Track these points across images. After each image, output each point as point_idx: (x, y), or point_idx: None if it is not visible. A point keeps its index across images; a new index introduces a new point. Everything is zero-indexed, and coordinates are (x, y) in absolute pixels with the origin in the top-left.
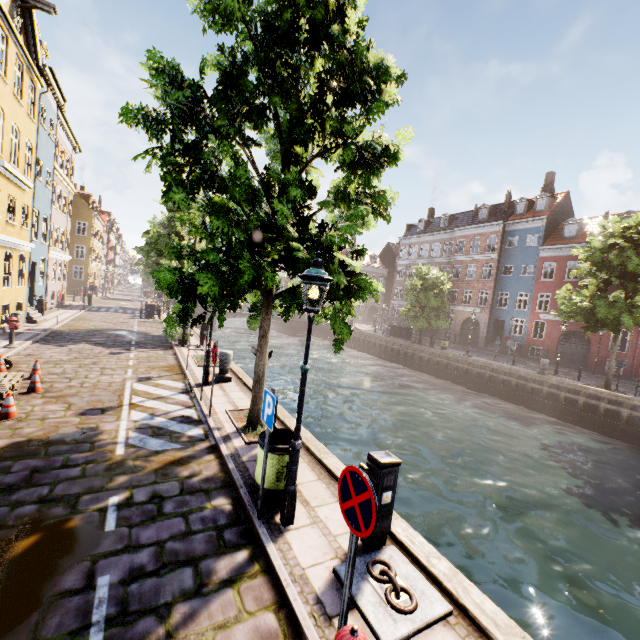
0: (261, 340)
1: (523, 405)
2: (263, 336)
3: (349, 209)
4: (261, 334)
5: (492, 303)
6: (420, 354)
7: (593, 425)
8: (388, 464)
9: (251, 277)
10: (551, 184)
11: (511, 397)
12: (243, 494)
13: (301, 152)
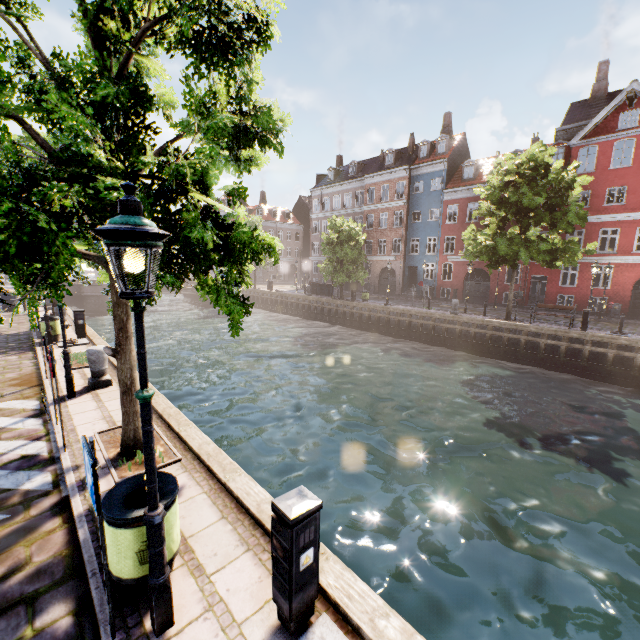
0: (118, 335)
1: (440, 345)
2: (120, 329)
3: (202, 118)
4: (117, 327)
5: (405, 250)
6: (343, 309)
7: (499, 354)
8: (302, 516)
9: (15, 243)
10: (449, 125)
11: (430, 339)
12: (93, 590)
13: (118, 29)
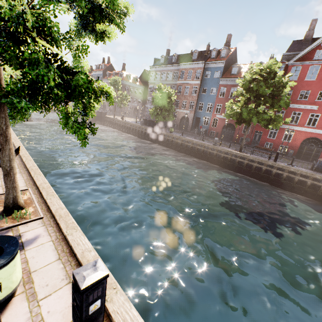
0: None
1: (205, 160)
2: (1, 134)
3: None
4: None
5: (195, 108)
6: (159, 135)
7: (232, 168)
8: (91, 285)
9: None
10: (229, 42)
11: (200, 156)
12: None
13: None
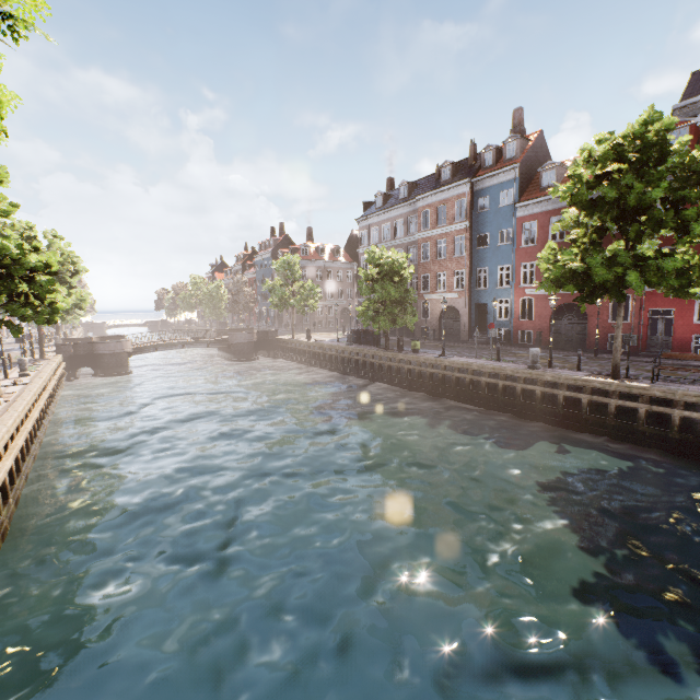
0: None
1: (515, 413)
2: None
3: None
4: None
5: (470, 284)
6: (388, 363)
7: (604, 429)
8: None
9: None
10: (521, 124)
11: (499, 404)
12: None
13: None
